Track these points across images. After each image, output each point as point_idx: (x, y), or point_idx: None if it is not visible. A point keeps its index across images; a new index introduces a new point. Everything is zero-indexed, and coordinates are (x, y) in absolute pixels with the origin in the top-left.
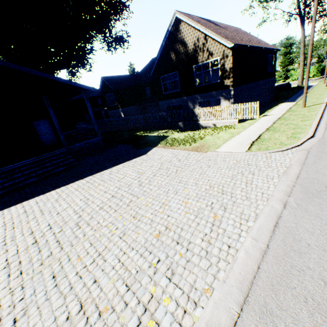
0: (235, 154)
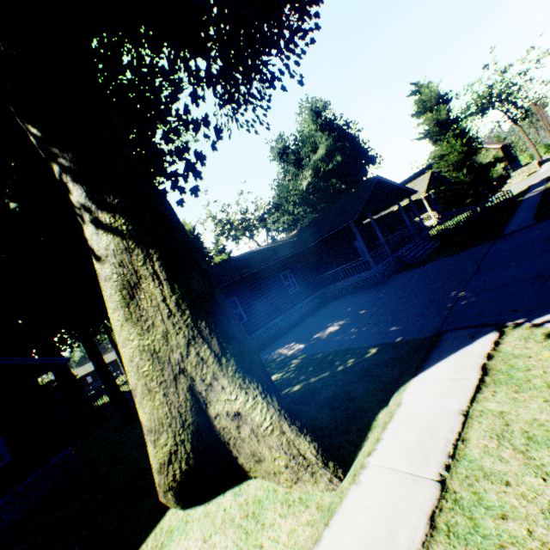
0: (548, 169)
